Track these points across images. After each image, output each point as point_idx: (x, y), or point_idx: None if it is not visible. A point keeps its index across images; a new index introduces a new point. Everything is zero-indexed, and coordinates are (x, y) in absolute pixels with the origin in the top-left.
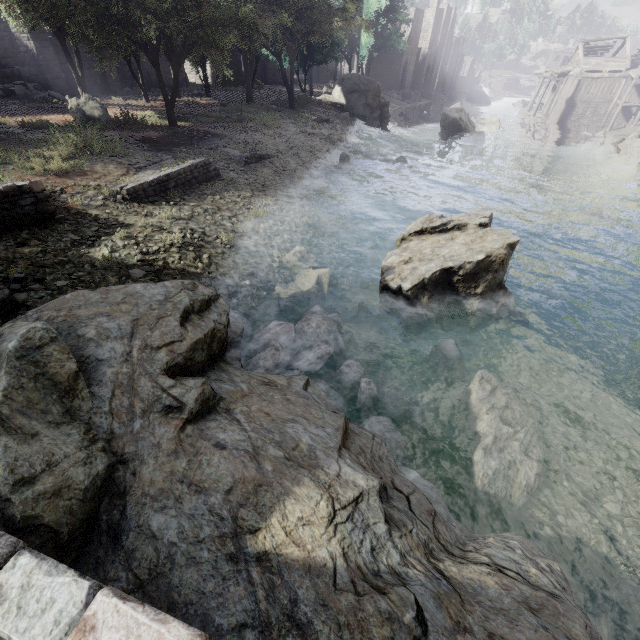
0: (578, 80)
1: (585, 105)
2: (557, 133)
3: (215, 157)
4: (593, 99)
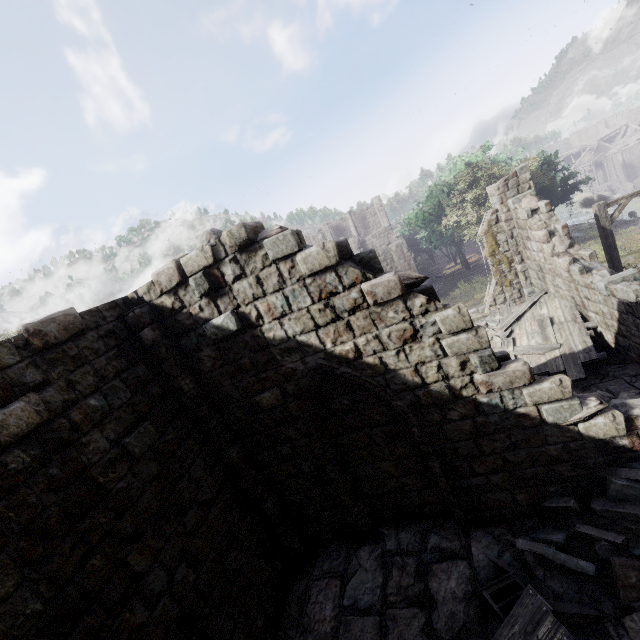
0: (620, 153)
1: (637, 160)
2: (635, 180)
3: (614, 226)
4: (639, 155)
